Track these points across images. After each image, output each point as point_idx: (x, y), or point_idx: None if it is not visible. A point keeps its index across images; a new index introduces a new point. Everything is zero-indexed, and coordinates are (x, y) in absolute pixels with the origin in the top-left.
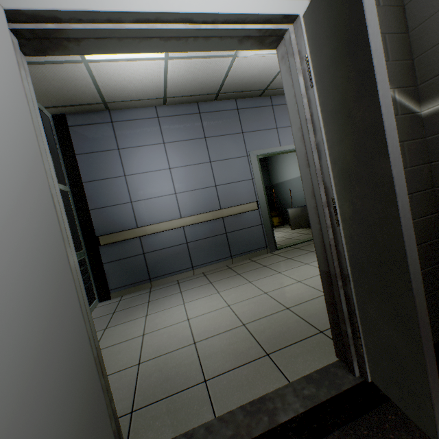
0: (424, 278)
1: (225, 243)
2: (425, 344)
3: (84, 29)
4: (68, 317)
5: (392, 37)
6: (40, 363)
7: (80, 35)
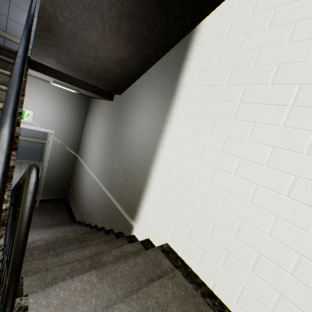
0: (63, 186)
1: (39, 153)
2: (40, 192)
3: None
4: None
5: (76, 140)
6: None
7: None
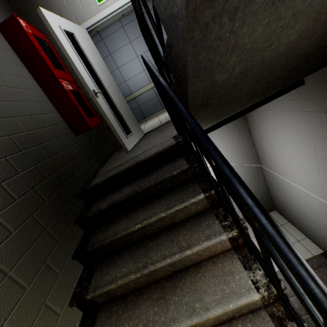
0: None
1: None
2: None
3: (99, 24)
4: (120, 94)
5: None
6: (119, 98)
7: (99, 26)
